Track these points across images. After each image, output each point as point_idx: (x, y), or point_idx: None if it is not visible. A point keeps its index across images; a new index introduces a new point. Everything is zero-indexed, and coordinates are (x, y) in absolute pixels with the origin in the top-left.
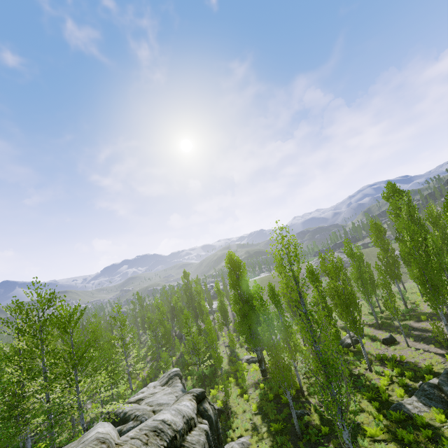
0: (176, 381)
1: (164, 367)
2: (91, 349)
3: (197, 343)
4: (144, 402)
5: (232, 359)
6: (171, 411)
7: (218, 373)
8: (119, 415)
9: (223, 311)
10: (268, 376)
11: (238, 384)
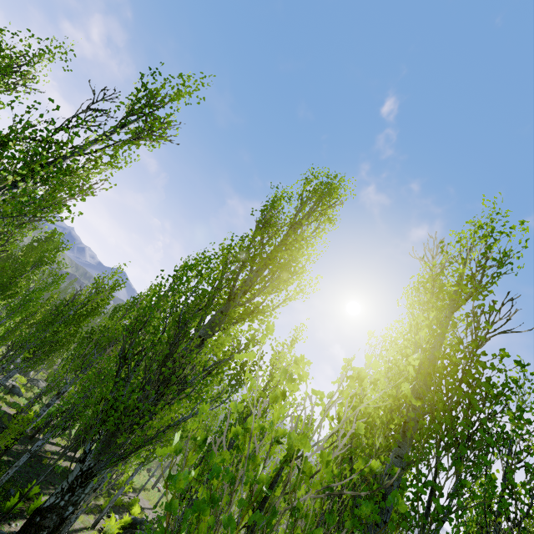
0: None
1: None
2: None
3: None
4: None
5: None
6: None
7: None
8: None
9: None
10: None
11: None
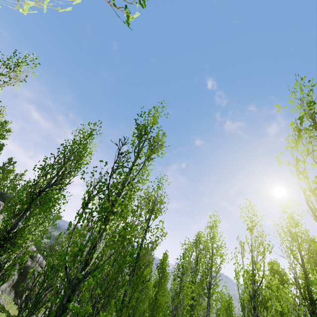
0: None
1: None
2: None
3: None
4: None
5: None
6: (41, 257)
7: None
8: None
9: None
10: None
11: None
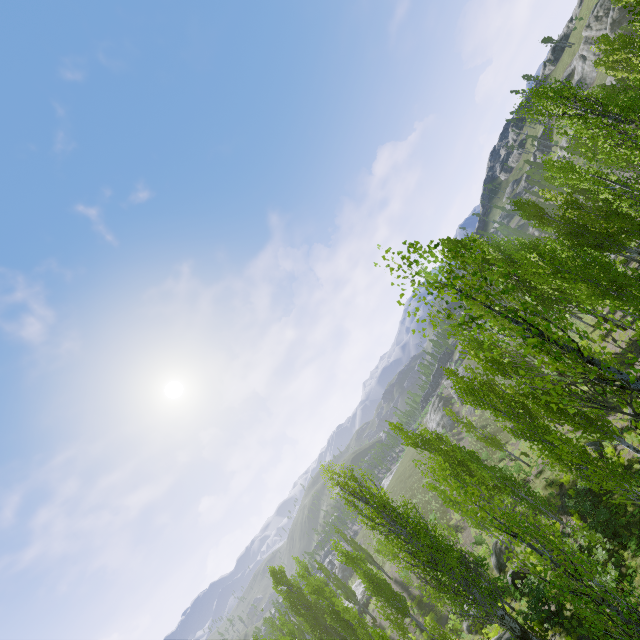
0: None
1: None
2: None
3: None
4: None
5: None
6: None
7: None
8: None
9: (383, 590)
10: None
11: None
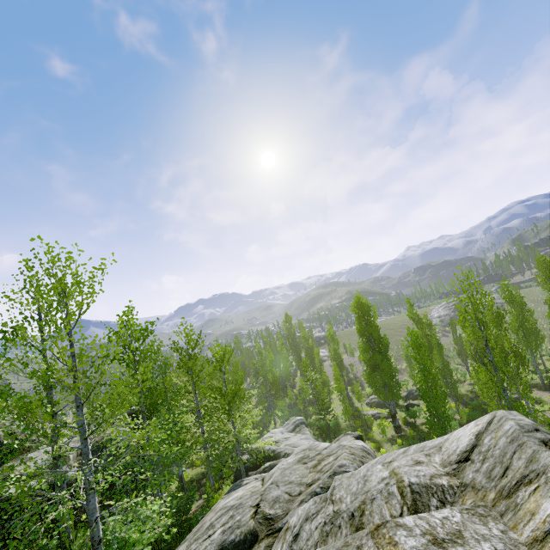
0: (303, 429)
1: (281, 415)
2: (207, 392)
3: (320, 392)
4: (283, 444)
5: (354, 413)
6: (362, 441)
7: (341, 426)
8: (267, 452)
9: (339, 361)
10: (403, 434)
11: (368, 439)
